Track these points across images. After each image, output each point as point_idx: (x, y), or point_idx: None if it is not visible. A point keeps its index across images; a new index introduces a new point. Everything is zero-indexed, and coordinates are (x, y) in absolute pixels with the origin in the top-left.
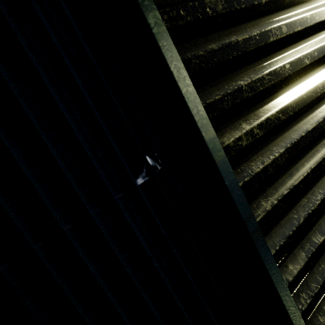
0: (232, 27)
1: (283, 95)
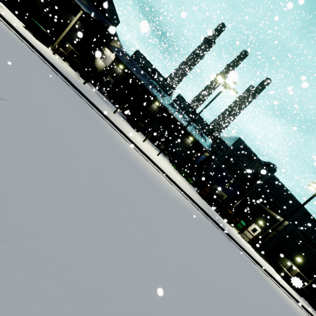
0: None
1: None
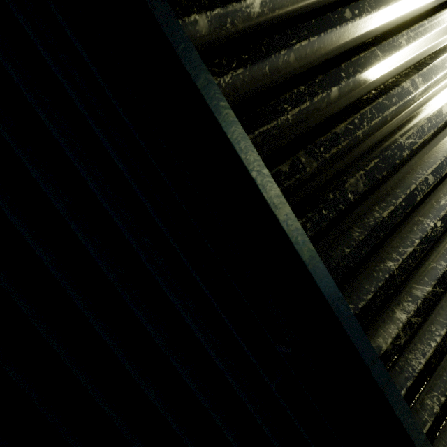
0: (376, 204)
1: (437, 262)
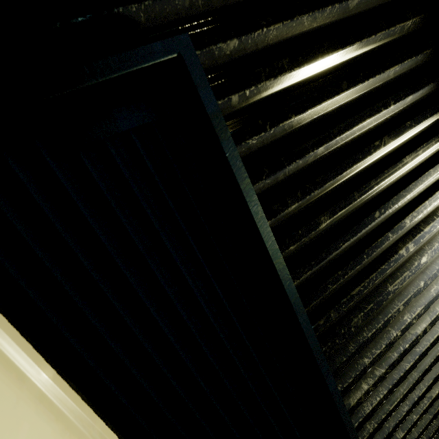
0: (366, 330)
1: (392, 355)
